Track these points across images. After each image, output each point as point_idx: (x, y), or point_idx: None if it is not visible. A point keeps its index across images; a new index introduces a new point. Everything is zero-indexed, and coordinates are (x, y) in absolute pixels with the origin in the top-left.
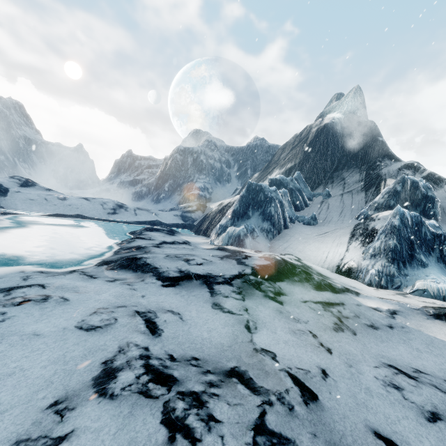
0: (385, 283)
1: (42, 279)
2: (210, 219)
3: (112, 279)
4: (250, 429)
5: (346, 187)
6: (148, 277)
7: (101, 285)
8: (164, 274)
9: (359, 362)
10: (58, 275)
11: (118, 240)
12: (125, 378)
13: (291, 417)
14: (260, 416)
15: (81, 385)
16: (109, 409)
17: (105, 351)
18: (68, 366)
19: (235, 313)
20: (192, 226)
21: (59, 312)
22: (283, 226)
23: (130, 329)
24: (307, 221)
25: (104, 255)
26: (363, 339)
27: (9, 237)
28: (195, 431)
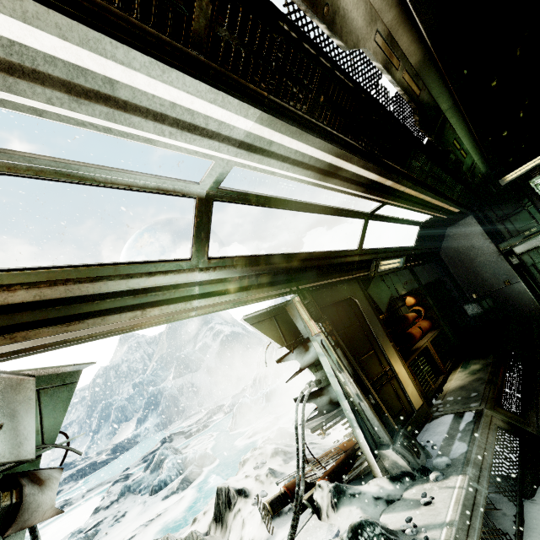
0: None
1: None
2: None
3: None
4: None
5: None
6: None
7: None
8: None
9: None
10: None
11: None
12: None
13: None
14: None
15: None
16: None
17: None
18: None
19: None
20: None
21: None
22: (126, 421)
23: None
24: None
25: None
26: None
27: None
28: None
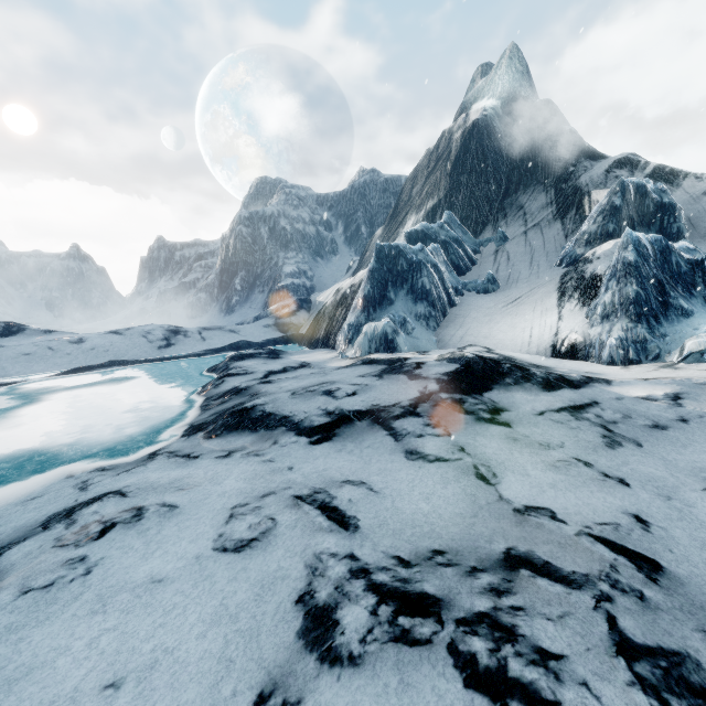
0: (635, 356)
1: (112, 481)
2: (328, 320)
3: (225, 453)
4: (614, 655)
5: (529, 219)
6: (280, 434)
7: (213, 467)
8: (304, 424)
9: (676, 488)
10: (135, 468)
11: (194, 387)
12: (353, 621)
13: (652, 612)
14: (611, 625)
15: (286, 653)
16: (362, 686)
17: (288, 580)
18: (242, 624)
19: (449, 458)
20: (299, 337)
21: (173, 531)
22: (448, 303)
23: (306, 530)
24: (483, 288)
25: (187, 416)
26: (656, 450)
27: (17, 425)
28: (537, 687)
